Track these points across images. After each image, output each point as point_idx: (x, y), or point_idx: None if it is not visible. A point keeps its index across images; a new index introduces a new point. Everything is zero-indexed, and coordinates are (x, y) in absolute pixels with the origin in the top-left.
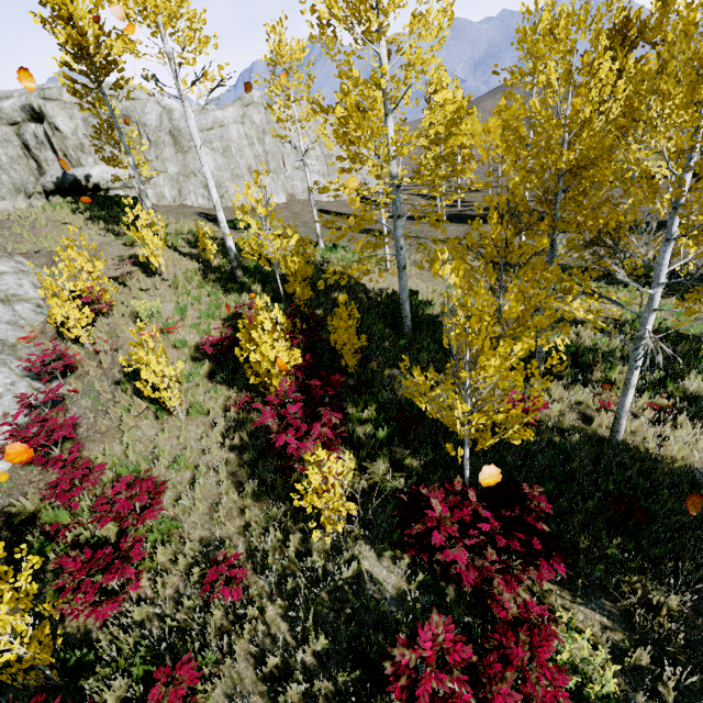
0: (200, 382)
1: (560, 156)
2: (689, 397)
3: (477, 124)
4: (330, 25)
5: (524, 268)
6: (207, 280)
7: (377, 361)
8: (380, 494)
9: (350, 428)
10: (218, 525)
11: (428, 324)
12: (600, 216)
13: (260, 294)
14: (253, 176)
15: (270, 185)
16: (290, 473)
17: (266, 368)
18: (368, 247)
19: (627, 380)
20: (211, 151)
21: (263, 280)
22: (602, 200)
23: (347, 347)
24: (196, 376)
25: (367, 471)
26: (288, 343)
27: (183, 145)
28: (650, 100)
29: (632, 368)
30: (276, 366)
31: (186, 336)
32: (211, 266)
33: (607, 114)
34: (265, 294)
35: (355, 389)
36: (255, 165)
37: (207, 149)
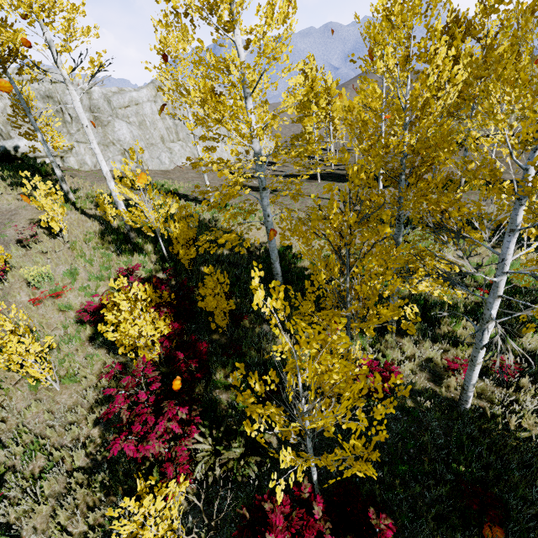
0: (78, 348)
1: (402, 139)
2: (527, 353)
3: (346, 101)
4: (187, 15)
5: (368, 255)
6: (103, 242)
7: (249, 318)
8: (234, 481)
9: (215, 397)
10: (58, 531)
11: (299, 277)
12: (442, 204)
13: (151, 254)
14: (165, 144)
15: (180, 151)
16: (143, 461)
17: (135, 338)
18: (235, 218)
19: (474, 357)
20: (127, 124)
21: (155, 240)
22: (443, 177)
23: (217, 311)
24: (76, 340)
25: (221, 457)
26: (156, 313)
27: (103, 120)
28: (477, 83)
29: (478, 347)
30: (140, 340)
31: (73, 299)
32: (110, 227)
33: (445, 99)
34: (120, 276)
35: (227, 348)
36: (167, 135)
37: (123, 123)
